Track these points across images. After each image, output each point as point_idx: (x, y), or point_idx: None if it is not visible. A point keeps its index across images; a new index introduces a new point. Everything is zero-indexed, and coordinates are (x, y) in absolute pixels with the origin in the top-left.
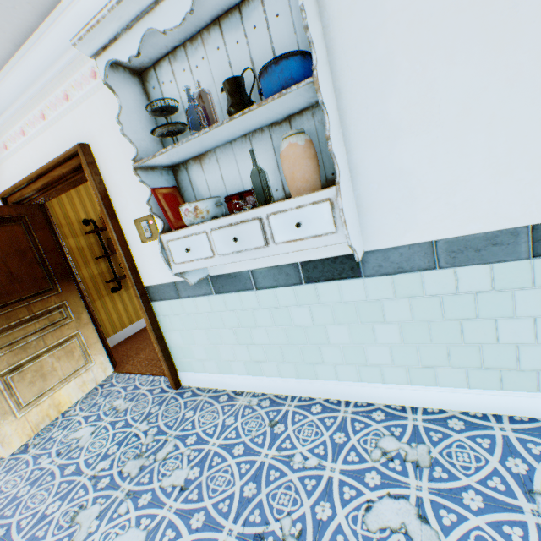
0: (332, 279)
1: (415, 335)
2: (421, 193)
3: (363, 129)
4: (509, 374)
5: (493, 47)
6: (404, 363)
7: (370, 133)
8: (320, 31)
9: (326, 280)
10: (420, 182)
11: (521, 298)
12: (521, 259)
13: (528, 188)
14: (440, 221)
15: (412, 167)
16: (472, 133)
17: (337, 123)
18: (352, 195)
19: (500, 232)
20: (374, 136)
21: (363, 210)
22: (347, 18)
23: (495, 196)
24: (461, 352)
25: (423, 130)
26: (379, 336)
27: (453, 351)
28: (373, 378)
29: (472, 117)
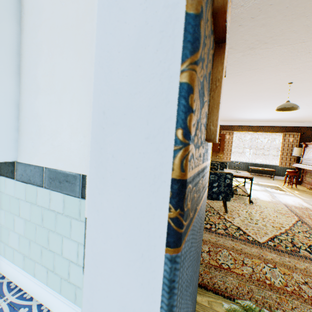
0: (4, 175)
1: (30, 232)
2: (43, 132)
3: (27, 82)
4: (65, 283)
5: (77, 54)
6: (24, 251)
7: (30, 85)
8: (13, 17)
9: (2, 174)
10: (44, 125)
11: (74, 226)
12: (77, 197)
13: (83, 148)
14: (49, 154)
15: (42, 114)
16: (66, 103)
17: (8, 72)
18: (10, 120)
19: (70, 173)
20: (31, 88)
21: (21, 133)
22: (30, 15)
23: (71, 148)
24: (47, 255)
25: (49, 93)
26: (17, 225)
27: (44, 252)
28: (10, 257)
29: (66, 93)
